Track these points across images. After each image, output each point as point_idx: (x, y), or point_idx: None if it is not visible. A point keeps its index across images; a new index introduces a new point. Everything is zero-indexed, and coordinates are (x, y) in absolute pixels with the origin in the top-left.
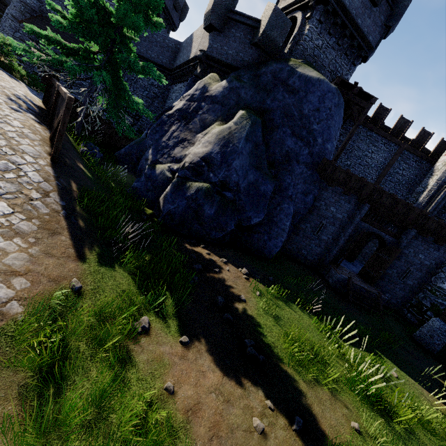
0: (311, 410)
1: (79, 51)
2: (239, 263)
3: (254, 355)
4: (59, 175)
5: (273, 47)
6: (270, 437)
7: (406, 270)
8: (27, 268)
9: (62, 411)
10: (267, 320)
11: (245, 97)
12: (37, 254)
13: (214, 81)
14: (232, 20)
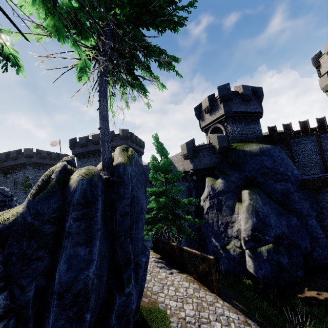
0: None
1: (156, 215)
2: None
3: None
4: (231, 303)
5: (226, 148)
6: None
7: None
8: None
9: None
10: None
11: (236, 180)
12: None
13: (213, 181)
14: (197, 150)
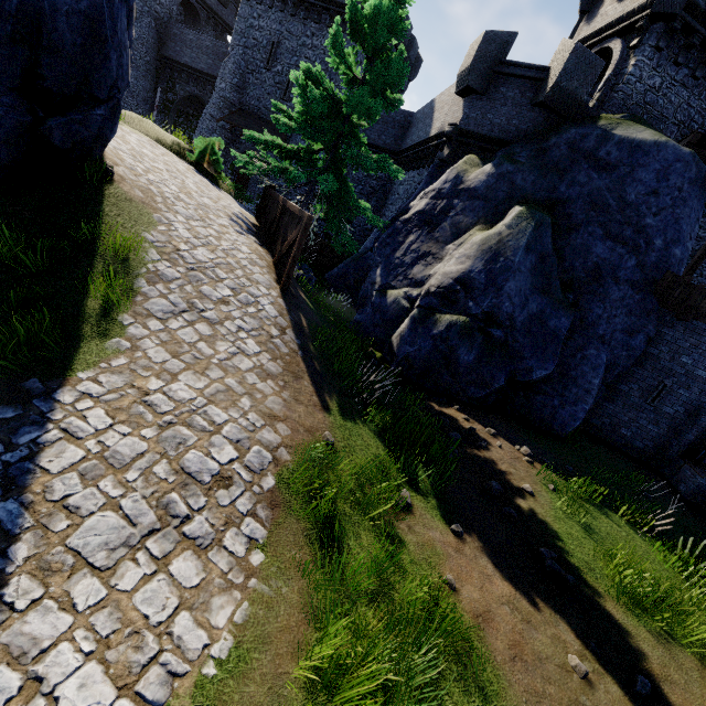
0: (665, 675)
1: (299, 153)
2: (514, 437)
3: (558, 572)
4: (290, 308)
5: (570, 103)
6: (598, 688)
7: None
8: (285, 414)
9: (345, 572)
10: (571, 528)
11: (523, 185)
12: (289, 399)
13: (473, 167)
14: (501, 75)
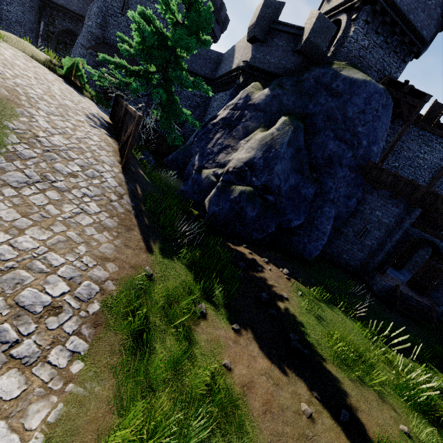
0: (358, 407)
1: (140, 73)
2: (279, 263)
3: (299, 348)
4: (128, 181)
5: (316, 52)
6: (318, 422)
7: None
8: (115, 256)
9: (149, 368)
10: (310, 319)
11: (287, 103)
12: (120, 245)
13: (257, 90)
14: (275, 30)
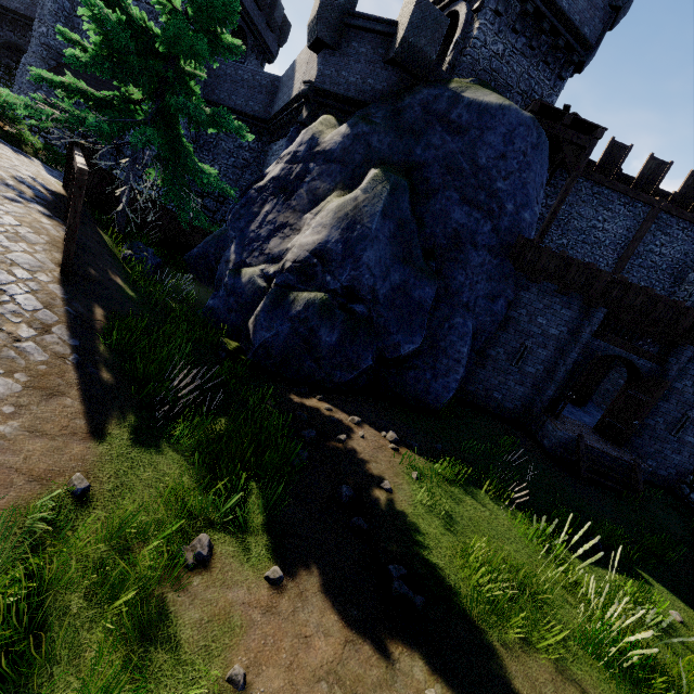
0: None
1: (114, 102)
2: (383, 422)
3: (406, 595)
4: (73, 297)
5: (421, 62)
6: None
7: (681, 417)
8: None
9: None
10: (430, 524)
11: (379, 147)
12: (15, 433)
13: (329, 128)
14: (352, 28)
